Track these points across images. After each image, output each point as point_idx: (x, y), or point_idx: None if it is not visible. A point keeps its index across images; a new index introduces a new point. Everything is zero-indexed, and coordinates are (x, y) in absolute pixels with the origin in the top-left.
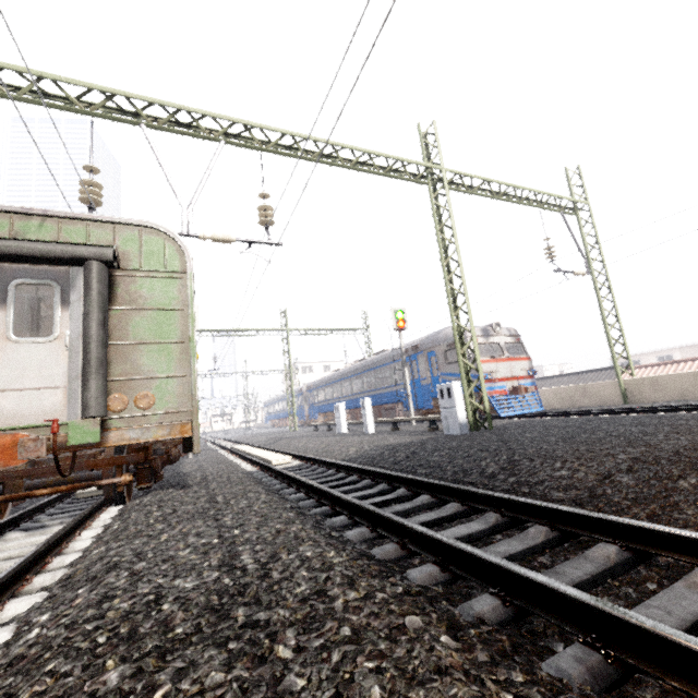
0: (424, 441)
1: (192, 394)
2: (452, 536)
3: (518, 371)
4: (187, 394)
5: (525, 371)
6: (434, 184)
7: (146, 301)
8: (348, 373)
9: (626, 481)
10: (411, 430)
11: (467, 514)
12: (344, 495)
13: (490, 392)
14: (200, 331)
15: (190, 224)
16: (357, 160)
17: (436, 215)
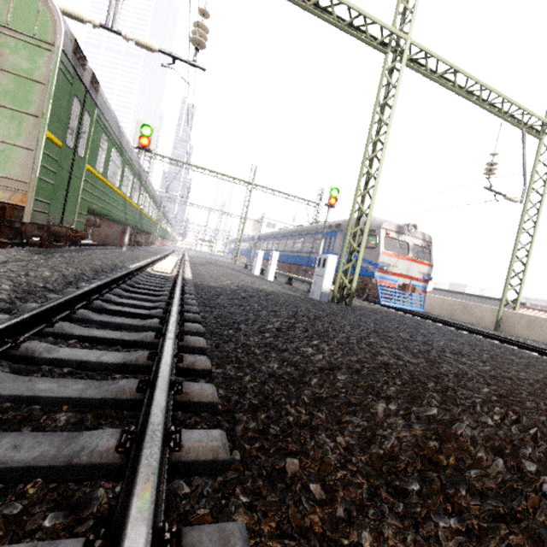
0: (283, 294)
1: (33, 168)
2: (62, 355)
3: (415, 272)
4: (31, 167)
5: (421, 274)
6: (395, 57)
7: (7, 63)
8: (287, 233)
9: (341, 380)
10: (299, 288)
11: (155, 347)
12: (78, 291)
13: (381, 281)
14: (183, 162)
15: (115, 18)
16: (315, 1)
17: (384, 92)
